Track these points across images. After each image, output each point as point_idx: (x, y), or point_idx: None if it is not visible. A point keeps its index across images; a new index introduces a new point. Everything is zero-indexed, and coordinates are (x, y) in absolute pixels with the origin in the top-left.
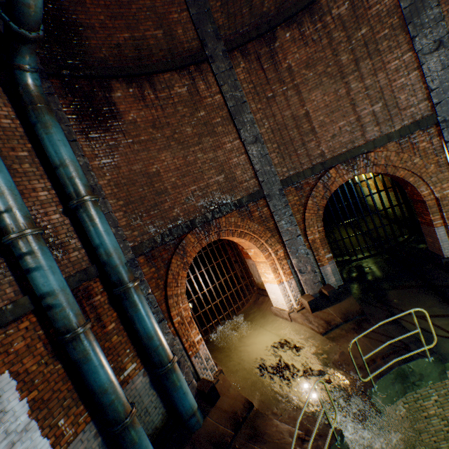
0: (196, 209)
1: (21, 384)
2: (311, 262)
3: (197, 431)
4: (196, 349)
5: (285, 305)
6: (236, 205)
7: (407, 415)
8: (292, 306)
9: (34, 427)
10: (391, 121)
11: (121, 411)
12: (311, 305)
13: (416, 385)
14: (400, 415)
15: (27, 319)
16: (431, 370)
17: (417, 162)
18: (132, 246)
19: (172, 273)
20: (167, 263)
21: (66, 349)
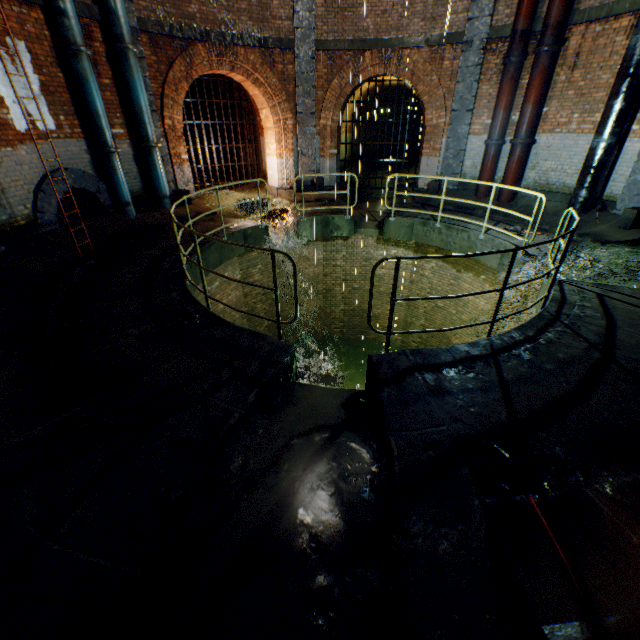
0: (215, 21)
1: (34, 62)
2: (315, 148)
3: (167, 210)
4: (180, 163)
5: (277, 182)
6: (261, 44)
7: (323, 261)
8: (284, 186)
9: (44, 103)
10: (436, 23)
11: (111, 141)
12: (298, 186)
13: (333, 234)
14: (318, 258)
15: (36, 12)
16: (346, 227)
17: (434, 80)
18: (137, 17)
19: (174, 76)
20: (170, 63)
21: (71, 61)
